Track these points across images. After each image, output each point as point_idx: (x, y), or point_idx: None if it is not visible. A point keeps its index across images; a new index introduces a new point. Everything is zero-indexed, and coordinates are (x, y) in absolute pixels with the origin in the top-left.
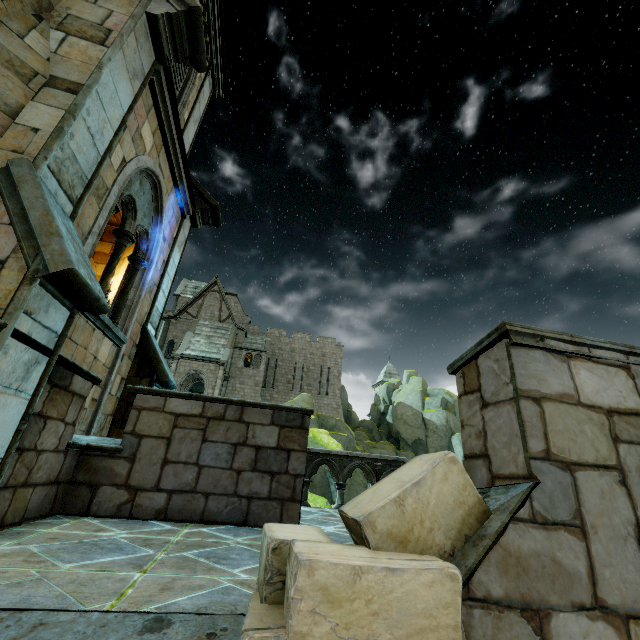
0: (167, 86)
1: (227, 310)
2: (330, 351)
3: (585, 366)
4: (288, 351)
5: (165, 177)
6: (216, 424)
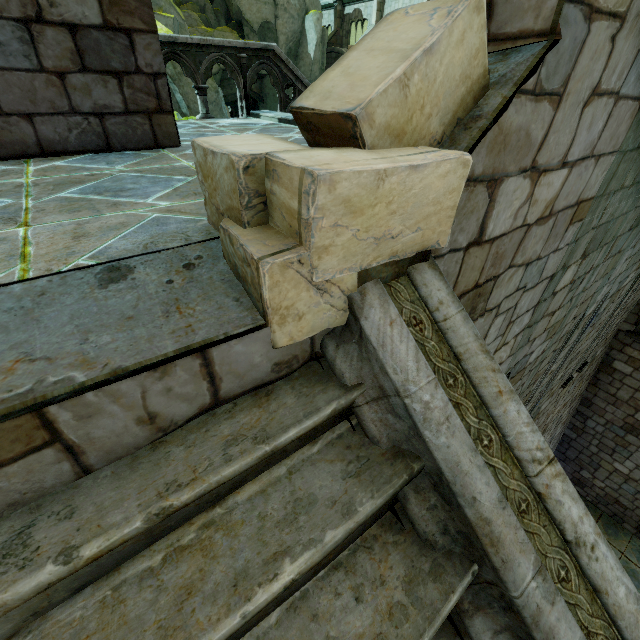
0: None
1: None
2: None
3: None
4: None
5: None
6: None
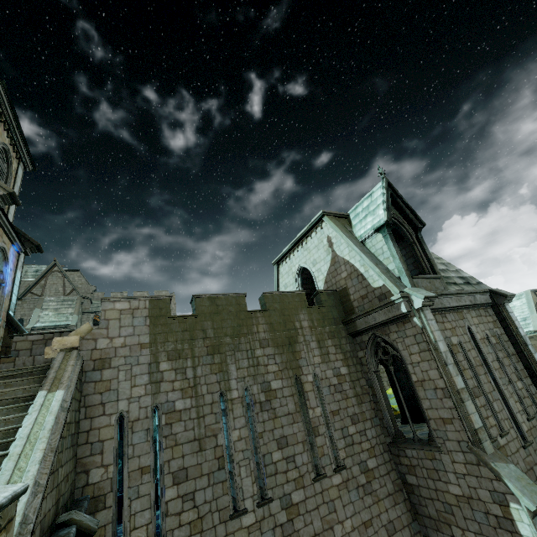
0: (2, 210)
1: (70, 285)
2: None
3: (119, 303)
4: None
5: (7, 244)
6: (50, 341)
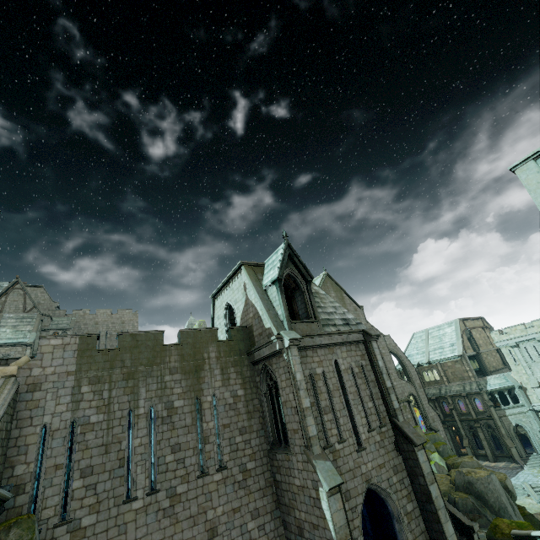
0: None
1: (31, 302)
2: (128, 319)
3: (53, 339)
4: (92, 324)
5: None
6: None
